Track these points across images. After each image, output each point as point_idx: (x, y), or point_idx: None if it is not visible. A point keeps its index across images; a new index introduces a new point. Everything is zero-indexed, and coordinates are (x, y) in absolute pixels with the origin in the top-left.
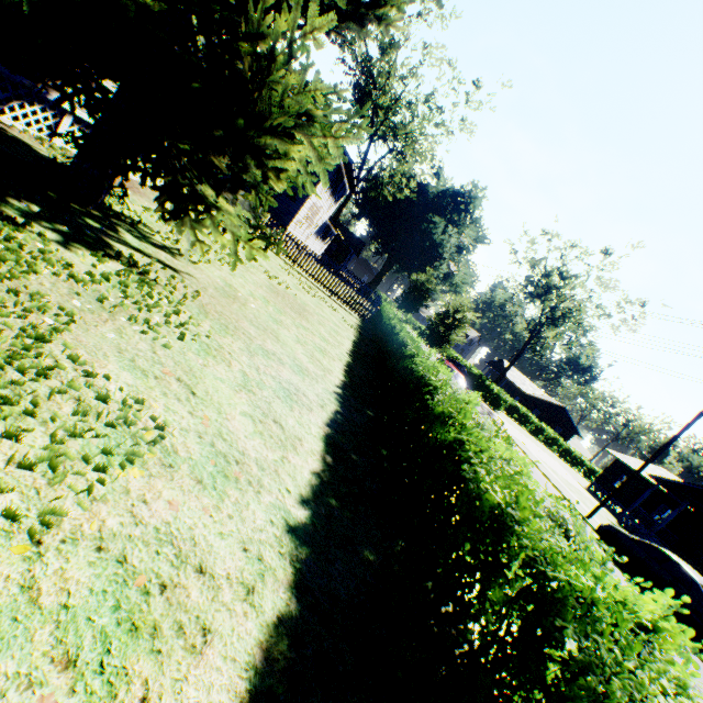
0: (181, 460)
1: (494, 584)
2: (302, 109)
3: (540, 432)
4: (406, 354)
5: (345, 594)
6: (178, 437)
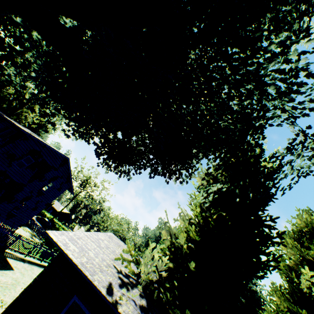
0: None
1: None
2: None
3: (63, 229)
4: None
5: None
6: None
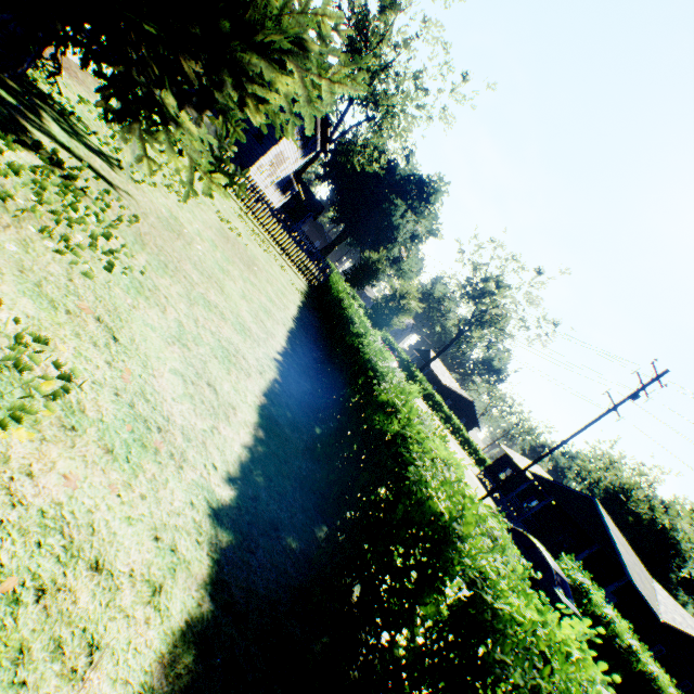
0: (89, 422)
1: (428, 599)
2: (303, 33)
3: (449, 420)
4: (354, 332)
5: (263, 589)
6: (88, 392)
